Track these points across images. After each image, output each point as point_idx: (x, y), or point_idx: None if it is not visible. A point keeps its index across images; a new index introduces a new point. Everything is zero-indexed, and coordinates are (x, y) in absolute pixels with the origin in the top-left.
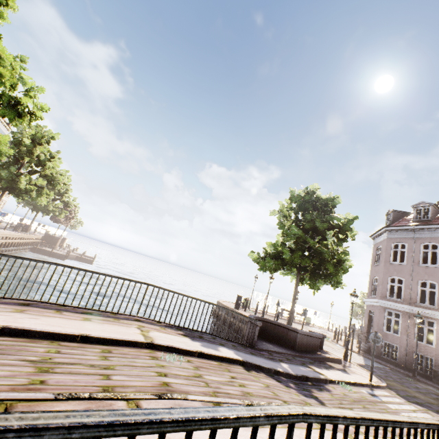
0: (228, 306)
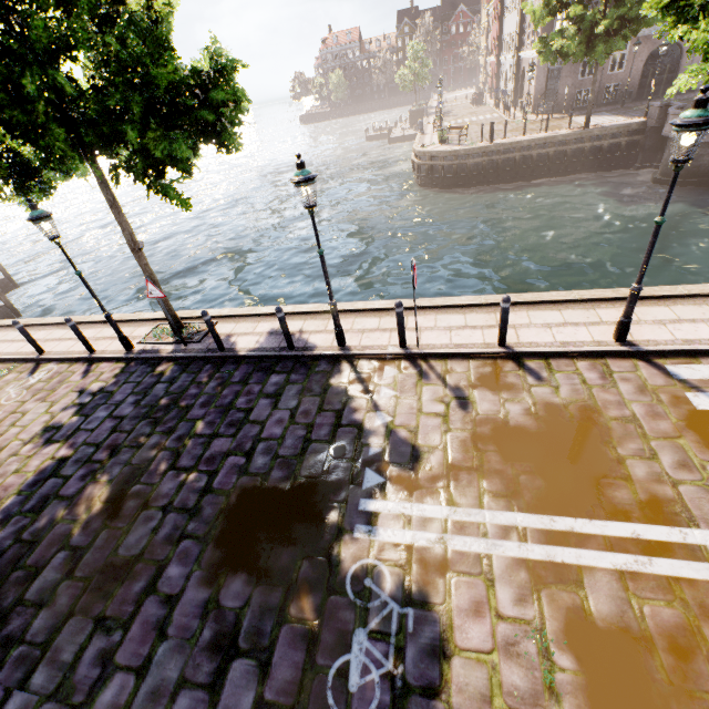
0: (483, 146)
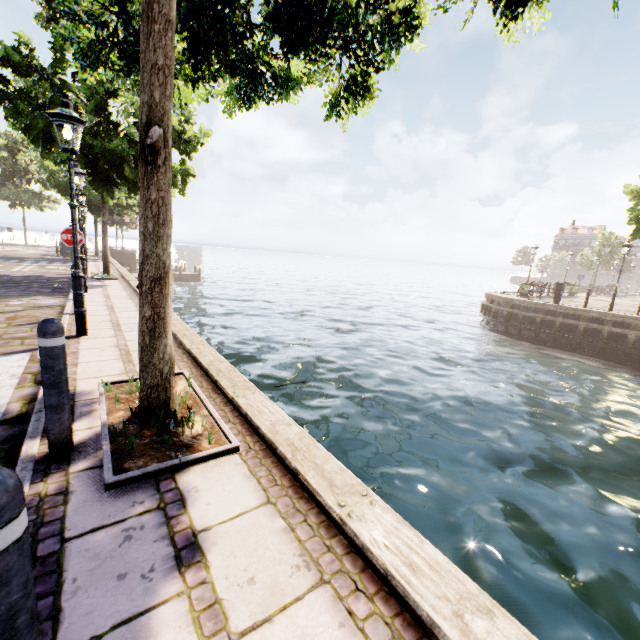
0: (541, 302)
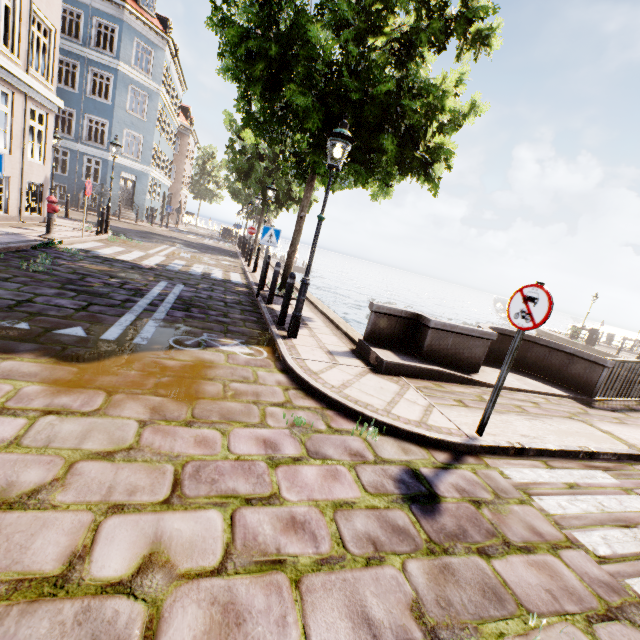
0: (573, 341)
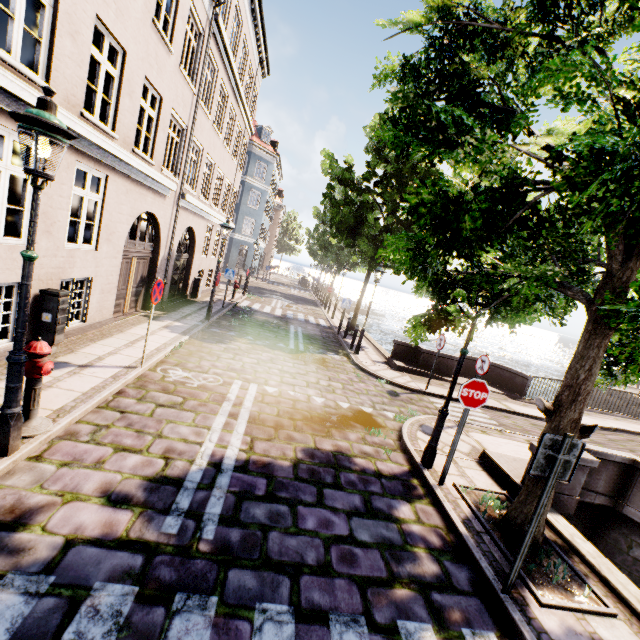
0: None
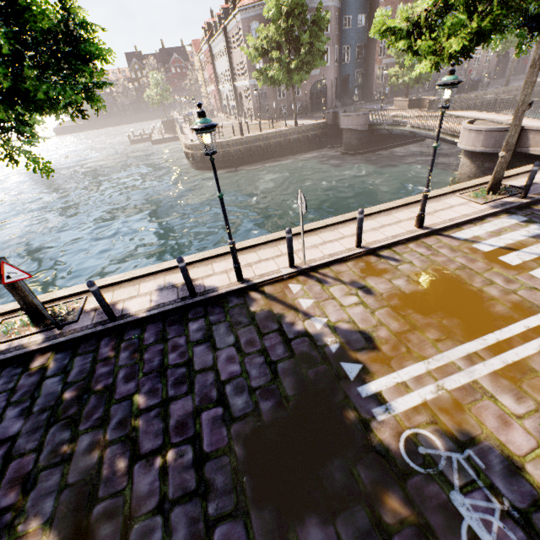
0: (238, 138)
